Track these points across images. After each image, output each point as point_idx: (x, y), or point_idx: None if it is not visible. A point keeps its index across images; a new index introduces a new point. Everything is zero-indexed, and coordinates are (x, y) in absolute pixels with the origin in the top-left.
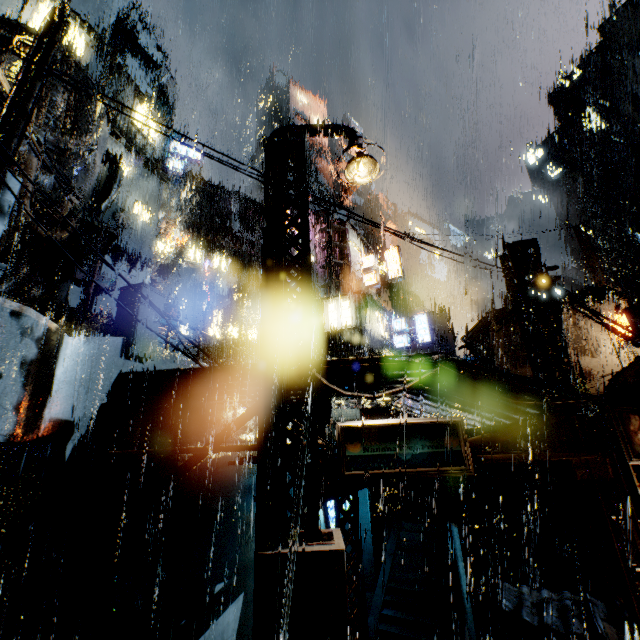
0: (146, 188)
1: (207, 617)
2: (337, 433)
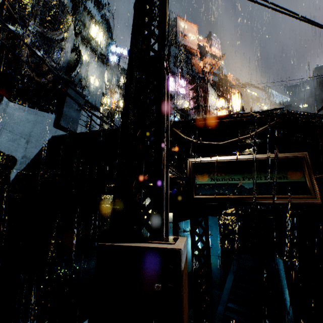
0: (97, 68)
1: None
2: (188, 167)
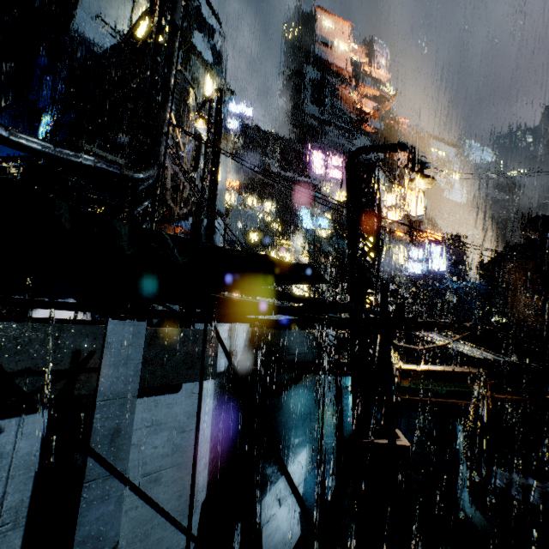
0: None
1: (292, 457)
2: (395, 372)
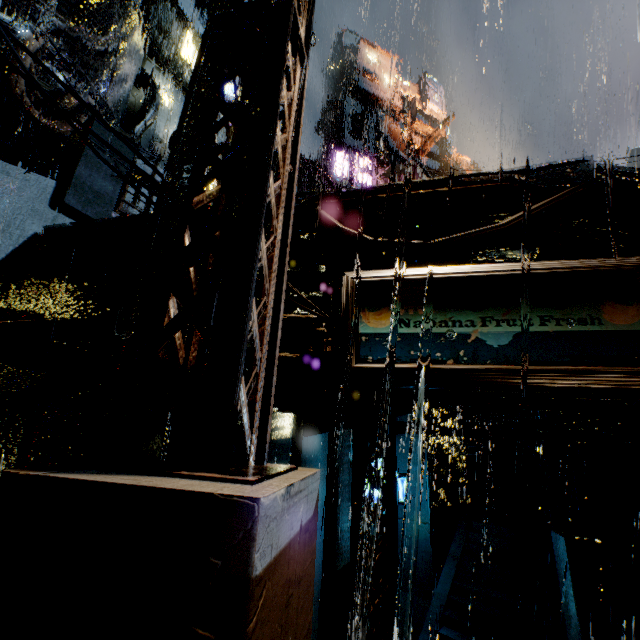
0: None
1: None
2: (344, 291)
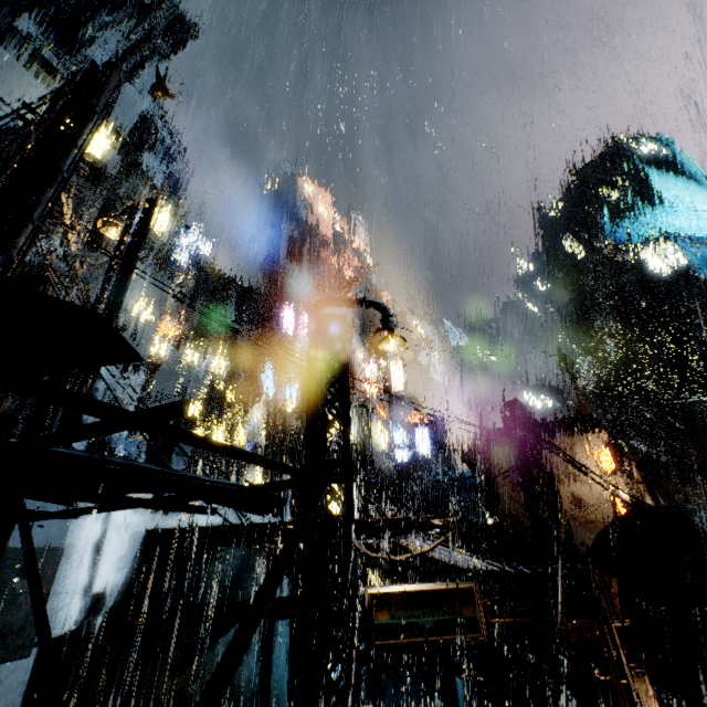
0: (150, 287)
1: None
2: (367, 600)
